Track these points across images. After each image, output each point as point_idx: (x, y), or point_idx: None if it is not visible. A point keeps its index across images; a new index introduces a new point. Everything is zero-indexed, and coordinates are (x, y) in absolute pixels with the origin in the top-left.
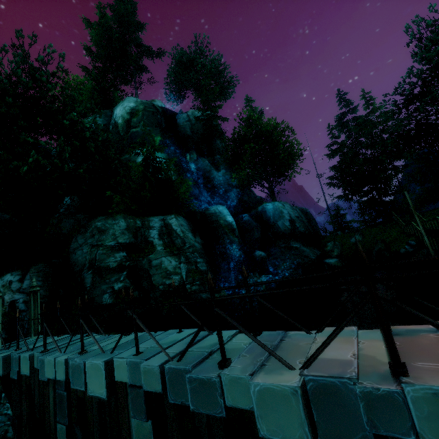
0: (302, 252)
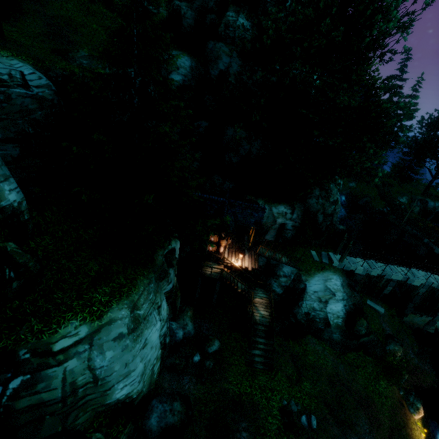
0: None
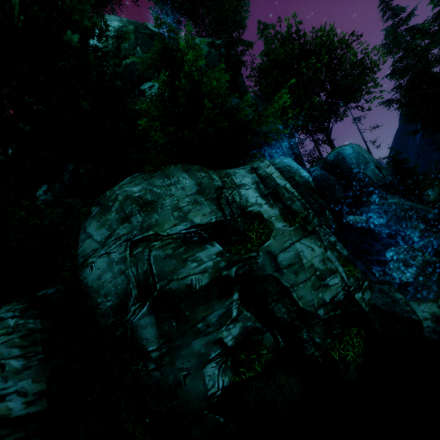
0: (413, 207)
